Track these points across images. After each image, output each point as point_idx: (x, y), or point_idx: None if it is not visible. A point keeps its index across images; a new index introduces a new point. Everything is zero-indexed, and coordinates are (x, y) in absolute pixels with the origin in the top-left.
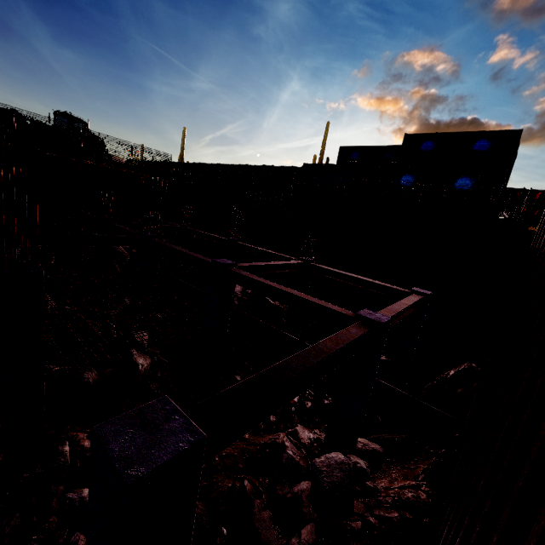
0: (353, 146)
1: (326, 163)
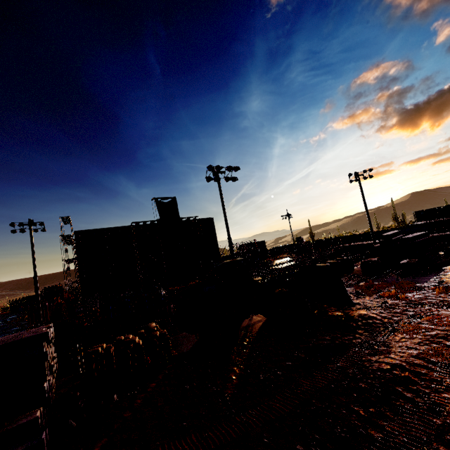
0: (419, 210)
1: (417, 223)
